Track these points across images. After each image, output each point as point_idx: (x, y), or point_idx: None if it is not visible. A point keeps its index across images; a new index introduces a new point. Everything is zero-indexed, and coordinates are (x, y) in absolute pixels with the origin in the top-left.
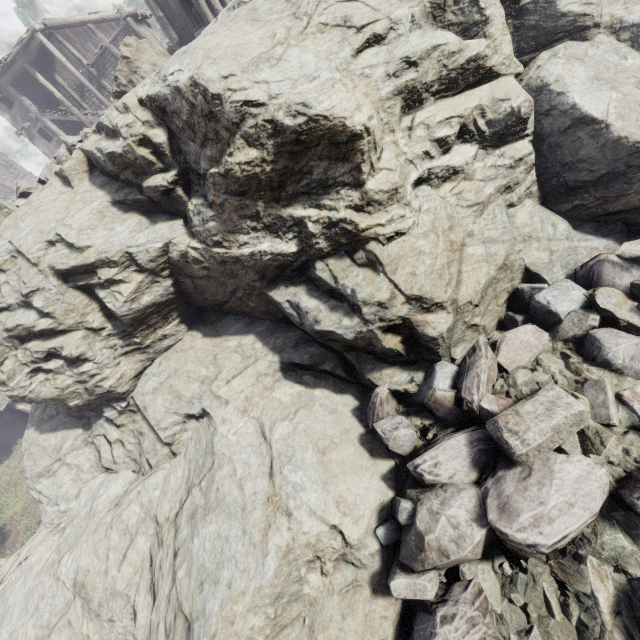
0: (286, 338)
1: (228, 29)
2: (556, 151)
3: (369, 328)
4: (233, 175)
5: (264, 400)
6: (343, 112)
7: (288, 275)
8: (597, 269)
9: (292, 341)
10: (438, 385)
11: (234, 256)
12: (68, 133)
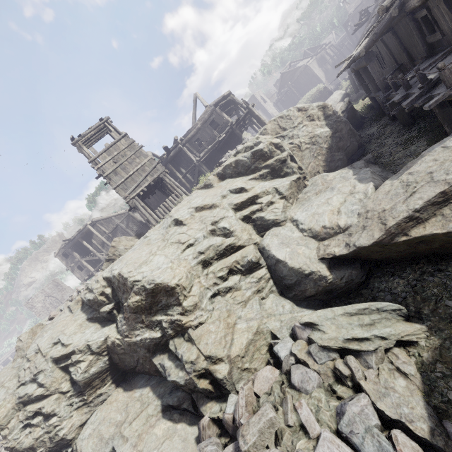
0: (166, 387)
1: (139, 248)
2: (276, 272)
3: (190, 376)
4: (130, 307)
5: (147, 435)
6: (167, 280)
7: (160, 348)
8: (295, 330)
9: (169, 389)
10: (227, 410)
11: (133, 341)
12: (92, 265)
